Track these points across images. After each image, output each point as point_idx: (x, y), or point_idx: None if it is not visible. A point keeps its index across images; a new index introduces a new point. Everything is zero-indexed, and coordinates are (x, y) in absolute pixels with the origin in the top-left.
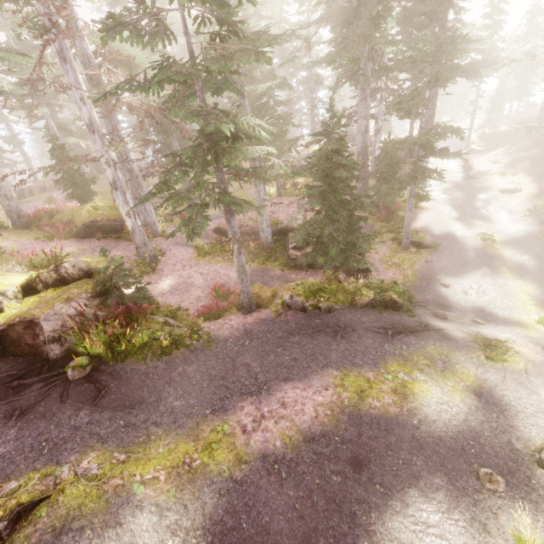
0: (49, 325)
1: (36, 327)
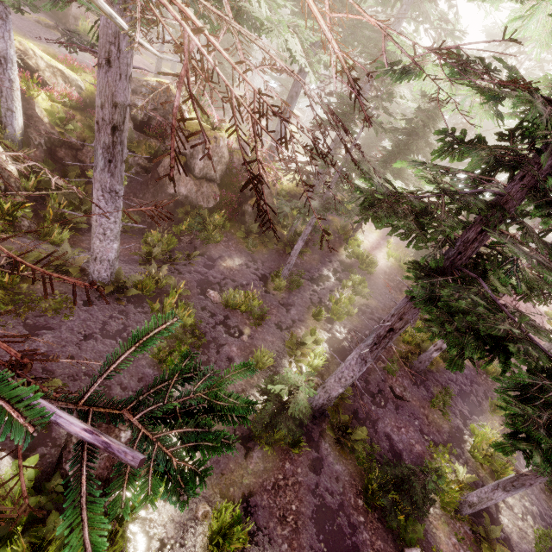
0: (75, 10)
1: (70, 7)
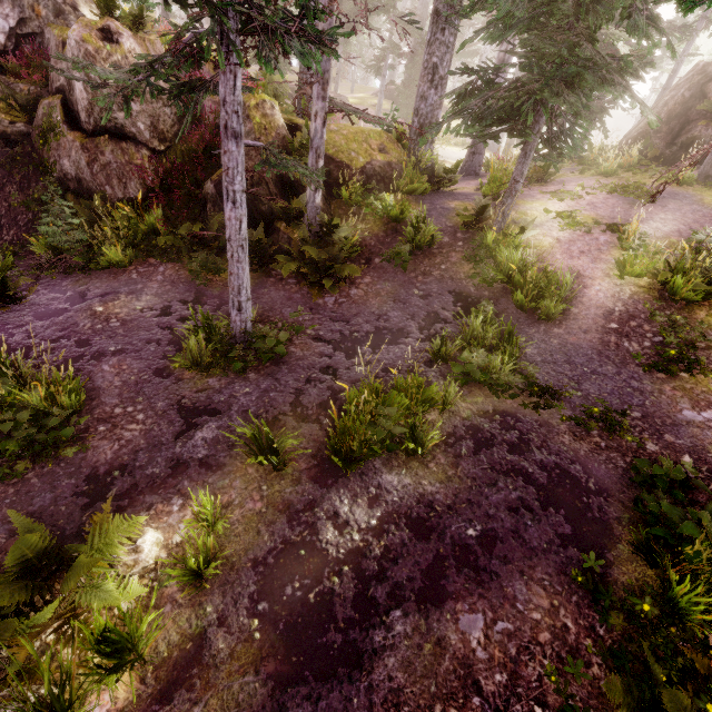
0: None
1: None
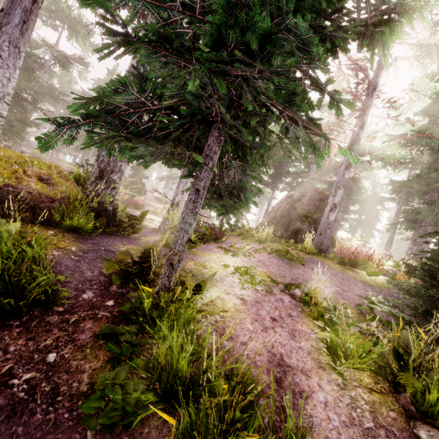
0: None
1: None
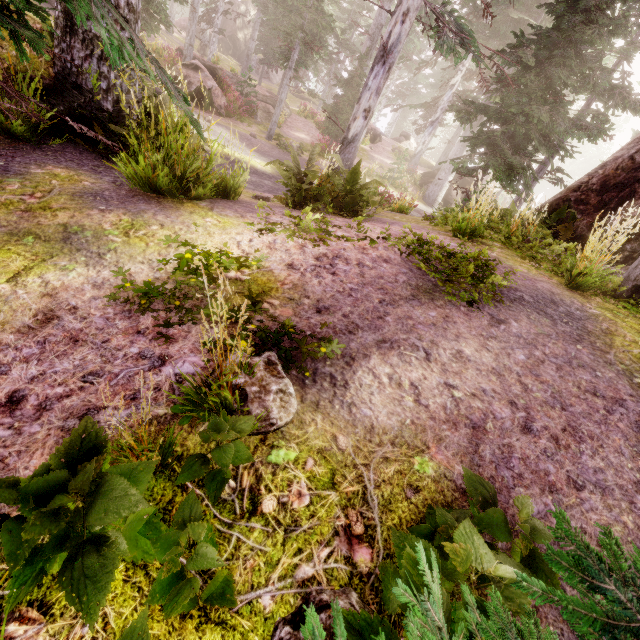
0: None
1: None
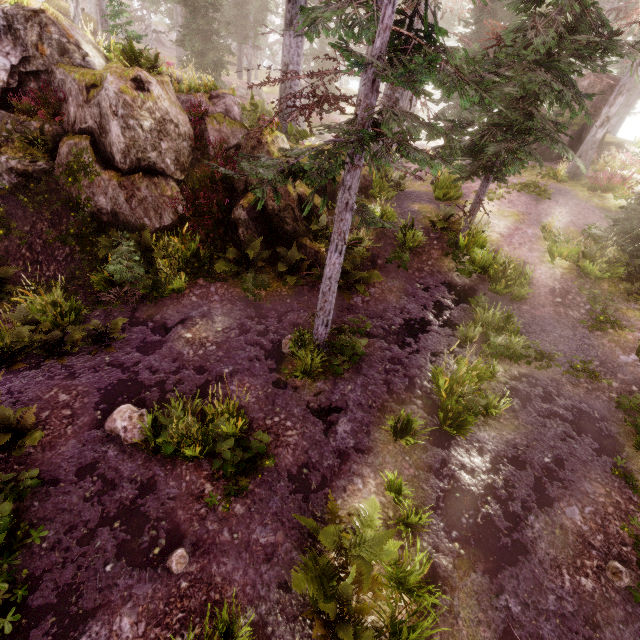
0: None
1: None
